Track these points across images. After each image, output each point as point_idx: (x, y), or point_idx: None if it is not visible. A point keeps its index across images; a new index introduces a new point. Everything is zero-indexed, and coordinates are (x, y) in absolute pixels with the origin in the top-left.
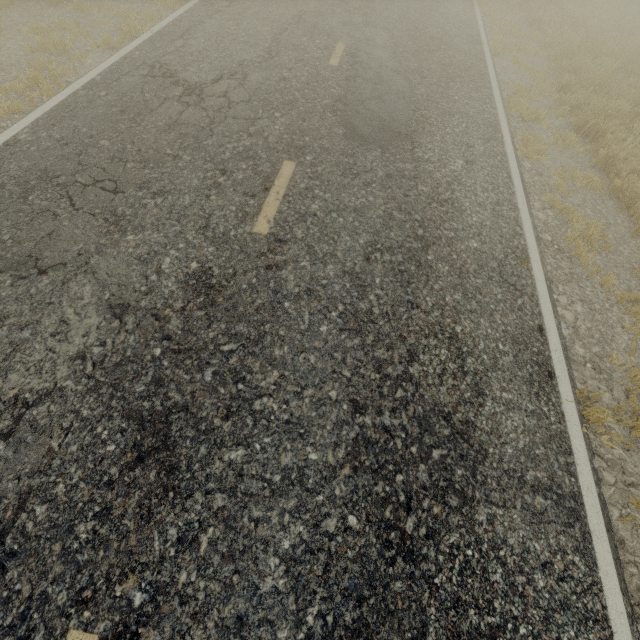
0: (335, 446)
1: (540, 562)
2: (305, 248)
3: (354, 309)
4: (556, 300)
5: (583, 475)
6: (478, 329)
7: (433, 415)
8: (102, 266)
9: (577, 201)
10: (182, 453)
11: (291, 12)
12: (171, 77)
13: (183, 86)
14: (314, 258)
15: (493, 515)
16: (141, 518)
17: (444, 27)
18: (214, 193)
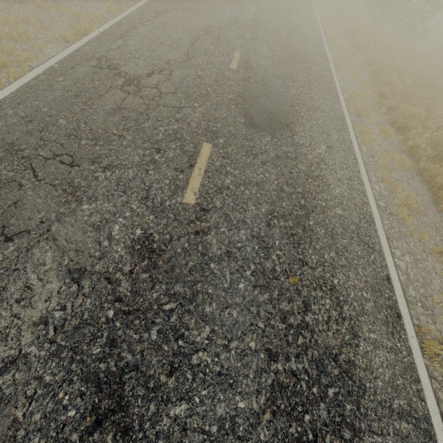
0: (257, 393)
1: None
2: (223, 216)
3: (262, 268)
4: (393, 253)
5: (429, 399)
6: (348, 281)
7: (325, 357)
8: (61, 233)
9: (397, 176)
10: (135, 412)
11: (201, 25)
12: (115, 69)
13: (124, 77)
14: (230, 224)
15: None
16: None
17: (304, 45)
18: (152, 168)
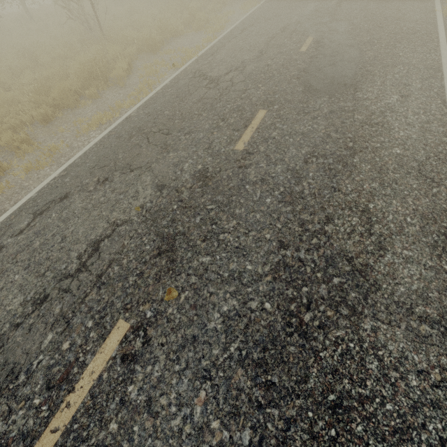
0: (264, 264)
1: (416, 369)
2: (264, 156)
3: (291, 190)
4: None
5: None
6: (389, 207)
7: (338, 257)
8: (156, 168)
9: None
10: (179, 254)
11: (279, 27)
12: (203, 76)
13: (209, 79)
14: (269, 162)
15: (377, 327)
16: (155, 280)
17: (399, 8)
18: (216, 131)
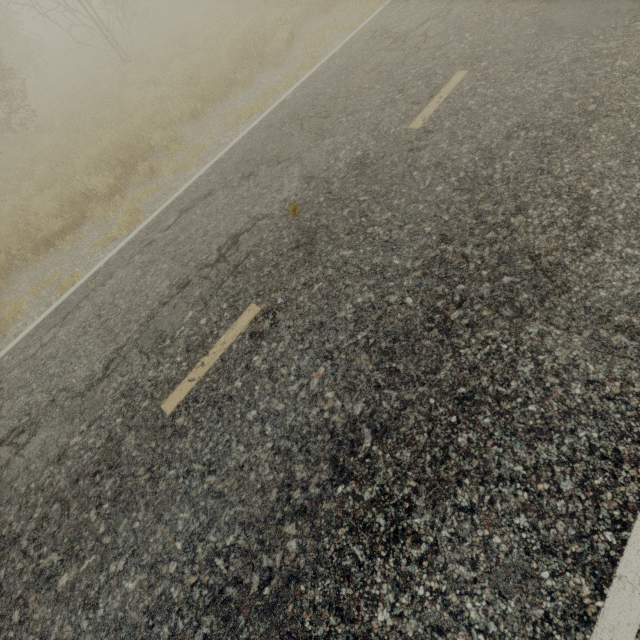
0: (415, 259)
1: (587, 378)
2: (448, 135)
3: (474, 175)
4: None
5: None
6: (625, 192)
7: (519, 254)
8: (307, 158)
9: None
10: (318, 248)
11: None
12: (386, 34)
13: (393, 38)
14: (453, 141)
15: (547, 332)
16: (290, 271)
17: None
18: (388, 107)
